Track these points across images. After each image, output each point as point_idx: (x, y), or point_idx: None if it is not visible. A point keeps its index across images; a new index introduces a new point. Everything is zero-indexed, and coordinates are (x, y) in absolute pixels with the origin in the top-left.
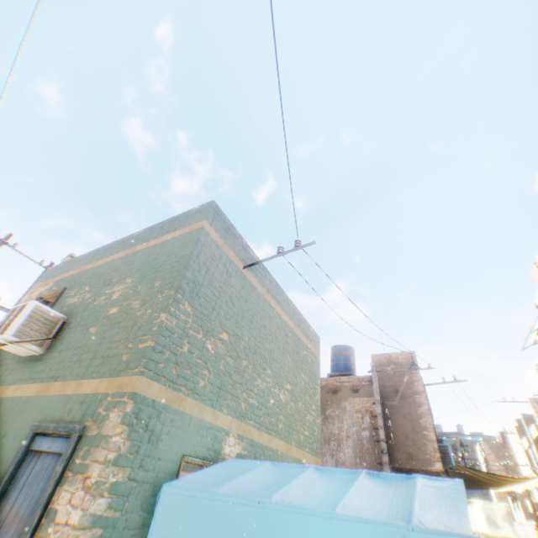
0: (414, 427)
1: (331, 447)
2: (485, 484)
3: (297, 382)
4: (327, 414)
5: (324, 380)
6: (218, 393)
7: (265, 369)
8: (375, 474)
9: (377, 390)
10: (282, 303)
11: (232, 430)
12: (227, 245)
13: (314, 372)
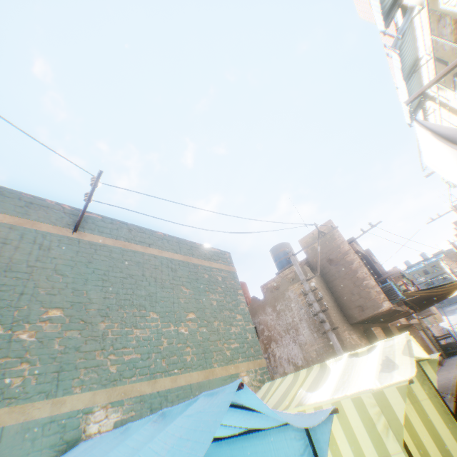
0: (355, 283)
1: (291, 336)
2: (440, 296)
3: (205, 307)
4: (278, 309)
5: (272, 281)
6: (59, 377)
7: (144, 316)
8: (168, 413)
9: (299, 271)
10: (156, 244)
11: (98, 403)
12: (33, 220)
13: (231, 286)
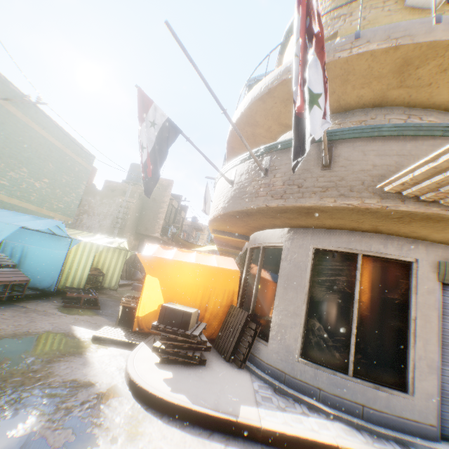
0: (154, 217)
1: (100, 218)
2: (188, 247)
3: (58, 180)
4: (104, 201)
5: (115, 183)
6: None
7: (21, 168)
8: (36, 217)
9: (127, 195)
10: (50, 129)
11: None
12: None
13: (81, 177)
